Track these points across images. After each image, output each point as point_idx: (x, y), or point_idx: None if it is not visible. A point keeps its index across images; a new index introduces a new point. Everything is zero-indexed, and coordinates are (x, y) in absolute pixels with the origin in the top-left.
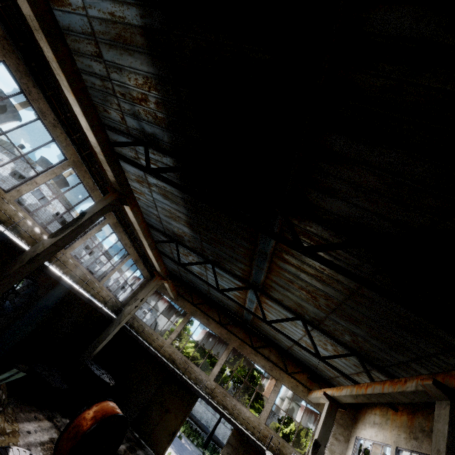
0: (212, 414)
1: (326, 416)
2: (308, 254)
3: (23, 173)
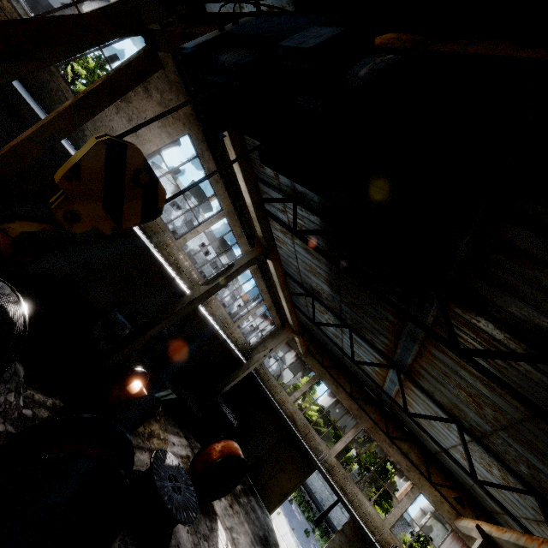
0: (329, 492)
1: None
2: (463, 358)
3: (180, 204)
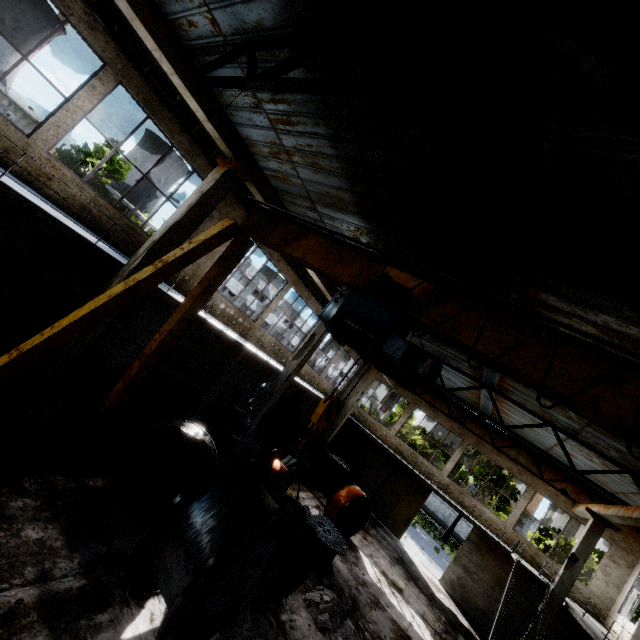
0: (450, 509)
1: (588, 533)
2: (529, 388)
3: None
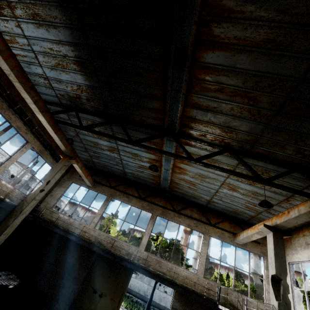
0: (147, 284)
1: (275, 248)
2: None
3: None
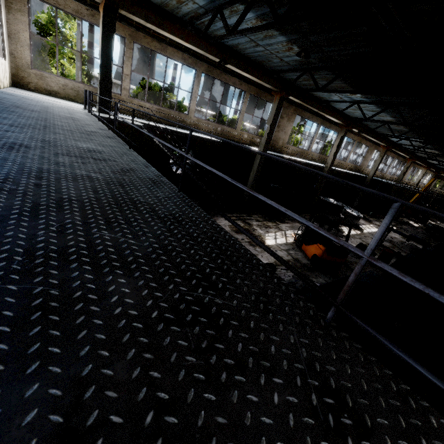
0: None
1: None
2: None
3: None
